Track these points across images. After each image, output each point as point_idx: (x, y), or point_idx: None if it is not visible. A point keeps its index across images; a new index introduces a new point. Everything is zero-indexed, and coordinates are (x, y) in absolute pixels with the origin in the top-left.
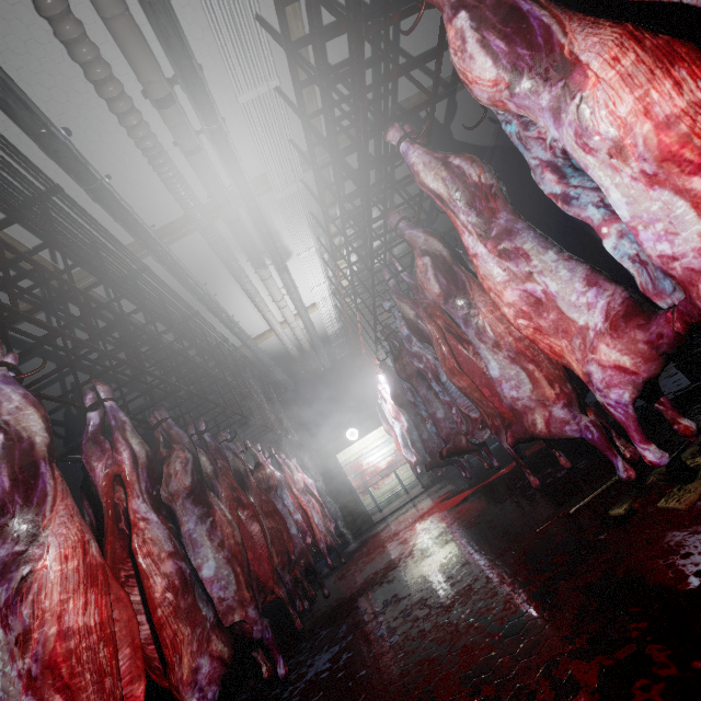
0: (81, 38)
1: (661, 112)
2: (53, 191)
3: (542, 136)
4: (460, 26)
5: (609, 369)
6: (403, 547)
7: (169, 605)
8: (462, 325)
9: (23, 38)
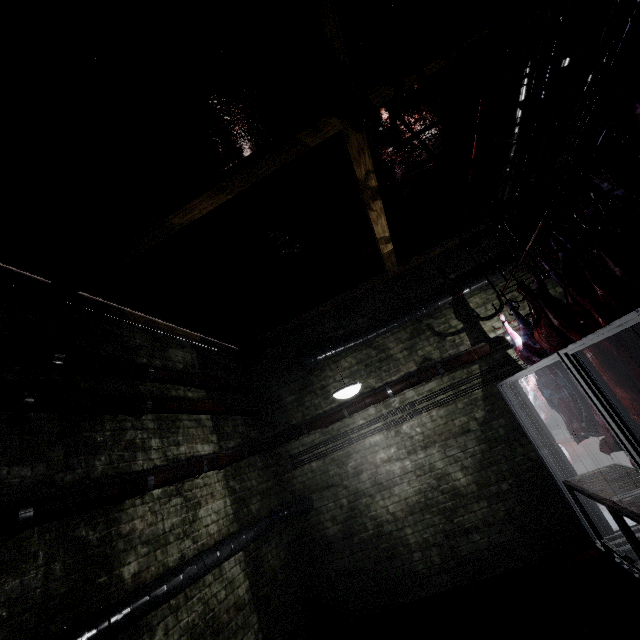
0: None
1: None
2: None
3: None
4: None
5: None
6: None
7: None
8: None
9: None
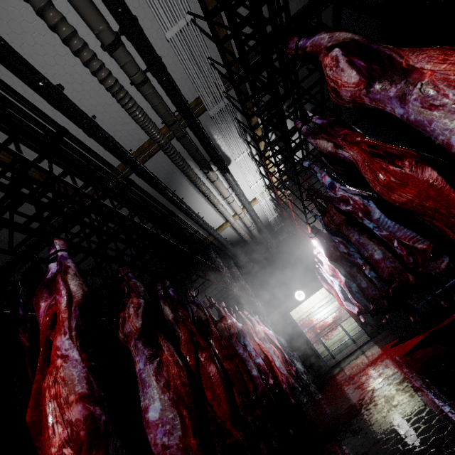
0: (48, 6)
1: None
2: (60, 131)
3: None
4: None
5: None
6: (361, 391)
7: None
8: (397, 107)
9: (19, 21)
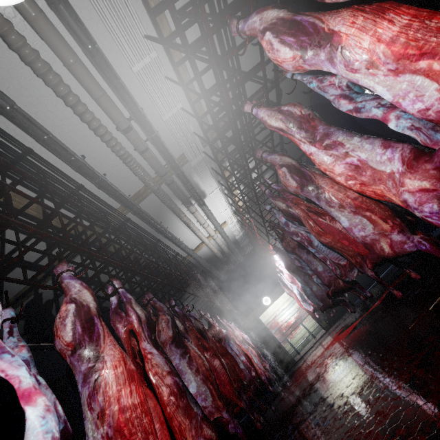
0: (86, 111)
1: (386, 38)
2: (79, 188)
3: (332, 83)
4: (267, 39)
5: (415, 194)
6: (319, 368)
7: (172, 405)
8: (316, 201)
9: (60, 118)
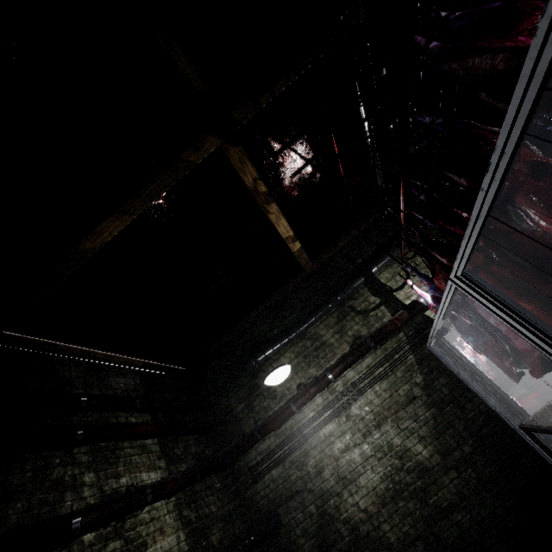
0: None
1: None
2: None
3: None
4: None
5: None
6: None
7: None
8: None
9: None
